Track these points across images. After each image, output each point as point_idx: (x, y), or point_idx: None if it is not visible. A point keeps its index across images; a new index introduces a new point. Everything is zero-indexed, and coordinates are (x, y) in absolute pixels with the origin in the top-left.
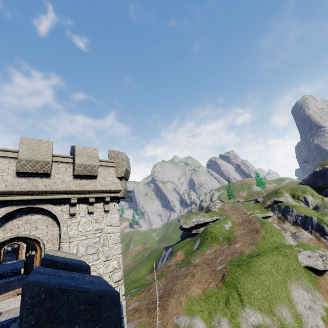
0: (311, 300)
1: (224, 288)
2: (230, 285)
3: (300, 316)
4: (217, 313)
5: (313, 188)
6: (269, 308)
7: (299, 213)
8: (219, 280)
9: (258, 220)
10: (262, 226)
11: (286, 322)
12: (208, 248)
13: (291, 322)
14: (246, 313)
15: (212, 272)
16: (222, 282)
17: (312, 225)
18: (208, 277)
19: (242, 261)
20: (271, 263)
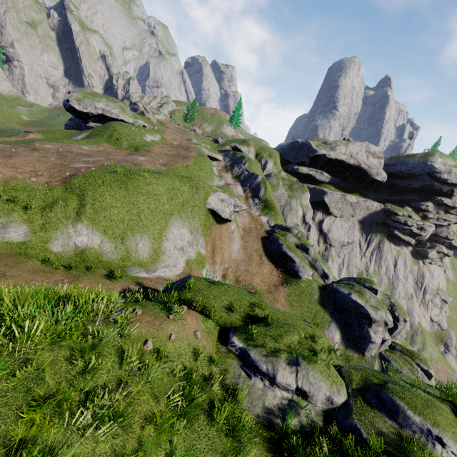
0: (189, 242)
1: (59, 189)
2: (76, 189)
3: (161, 253)
4: (10, 215)
5: (281, 159)
6: (123, 234)
7: (249, 169)
8: (60, 178)
9: (198, 151)
10: (197, 157)
11: (137, 254)
12: (89, 144)
13: (143, 256)
14: (76, 231)
15: (59, 167)
16: (62, 182)
17: (253, 184)
18: (43, 168)
19: (126, 170)
20: (168, 188)
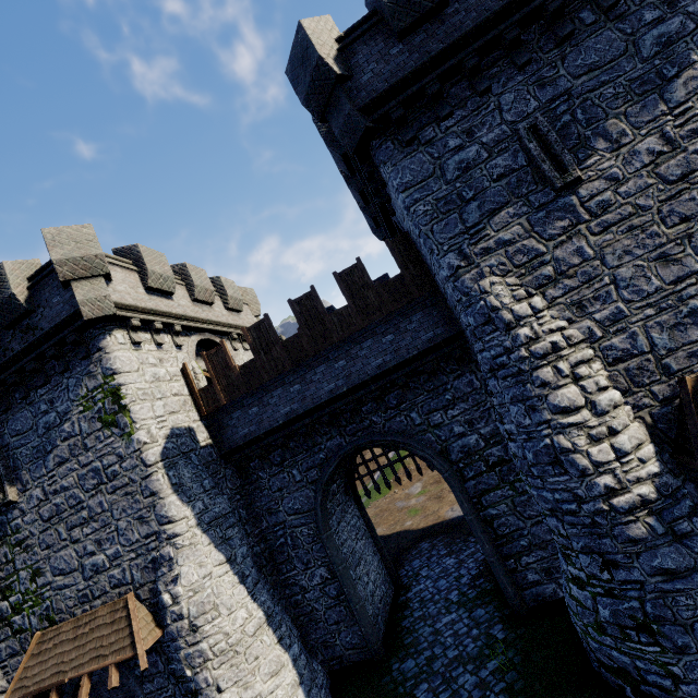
0: None
1: None
2: None
3: None
4: None
5: None
6: None
7: None
8: None
9: None
10: None
11: None
12: None
13: None
14: None
15: None
16: None
17: None
18: None
19: None
20: None
